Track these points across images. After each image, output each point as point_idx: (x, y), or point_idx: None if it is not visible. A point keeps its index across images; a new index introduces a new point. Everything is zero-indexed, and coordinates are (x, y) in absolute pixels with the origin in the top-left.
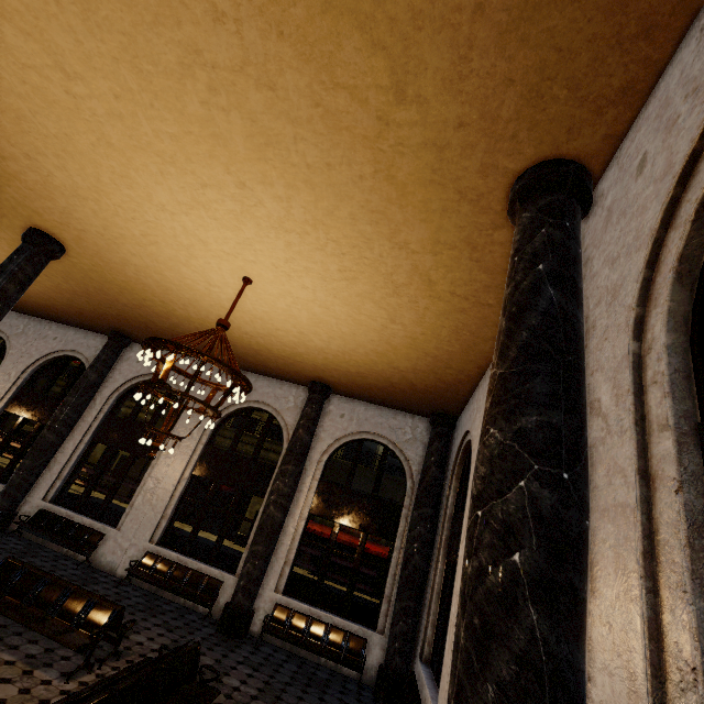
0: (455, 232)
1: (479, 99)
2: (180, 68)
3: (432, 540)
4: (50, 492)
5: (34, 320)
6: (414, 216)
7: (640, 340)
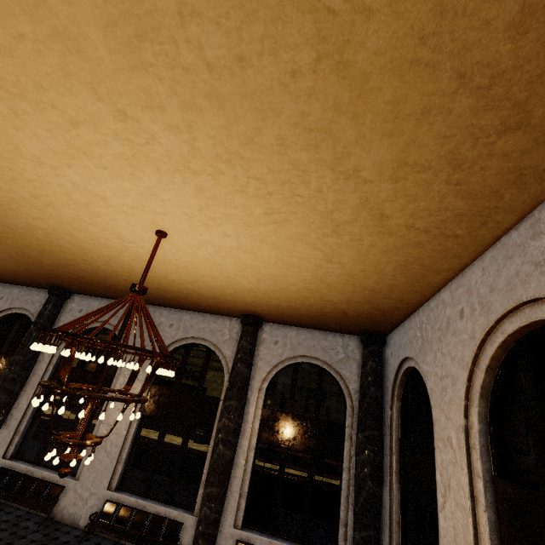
0: (435, 146)
1: None
2: None
3: (381, 462)
4: (9, 448)
5: None
6: (373, 128)
7: None
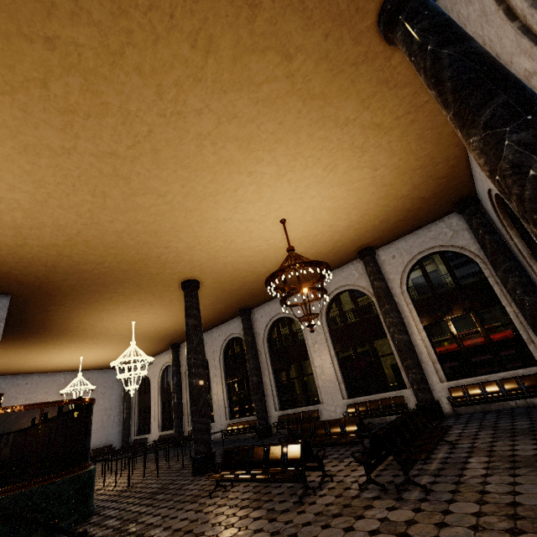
0: (368, 85)
1: (325, 16)
2: (198, 149)
3: (529, 280)
4: (275, 406)
5: (205, 334)
6: (339, 102)
7: (517, 18)
